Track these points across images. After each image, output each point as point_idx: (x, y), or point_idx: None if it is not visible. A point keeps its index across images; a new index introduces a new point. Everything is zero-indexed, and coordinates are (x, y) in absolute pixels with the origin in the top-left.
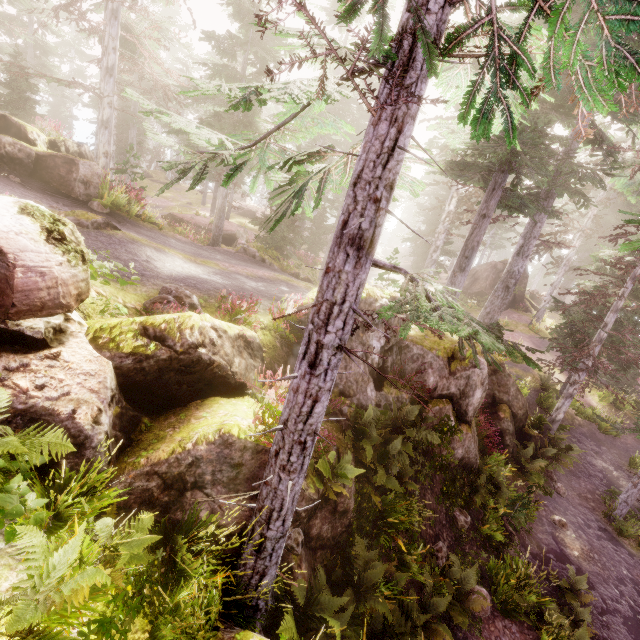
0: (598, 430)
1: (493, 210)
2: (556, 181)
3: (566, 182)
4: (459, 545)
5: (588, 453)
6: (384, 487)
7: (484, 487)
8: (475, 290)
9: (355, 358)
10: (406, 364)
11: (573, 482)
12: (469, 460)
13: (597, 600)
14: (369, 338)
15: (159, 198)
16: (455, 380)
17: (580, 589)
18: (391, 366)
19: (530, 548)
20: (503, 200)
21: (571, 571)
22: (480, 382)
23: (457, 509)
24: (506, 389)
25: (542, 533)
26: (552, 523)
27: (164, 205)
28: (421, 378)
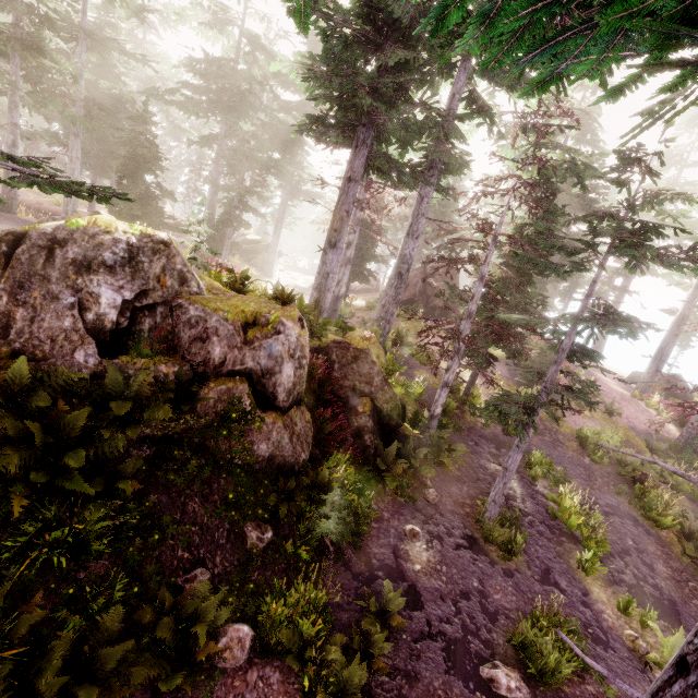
0: (502, 432)
1: (360, 173)
2: (436, 147)
3: (446, 149)
4: (244, 572)
5: (484, 456)
6: (71, 489)
7: (301, 493)
8: (405, 298)
9: (55, 307)
10: (181, 331)
11: (454, 487)
12: (285, 459)
13: (420, 623)
14: (91, 283)
15: (26, 192)
16: (251, 351)
17: (388, 610)
18: (151, 331)
19: (355, 566)
20: (369, 160)
21: (387, 588)
22: (288, 353)
23: (253, 523)
24: (368, 379)
25: (381, 547)
26: (402, 534)
27: (28, 199)
28: (203, 349)
